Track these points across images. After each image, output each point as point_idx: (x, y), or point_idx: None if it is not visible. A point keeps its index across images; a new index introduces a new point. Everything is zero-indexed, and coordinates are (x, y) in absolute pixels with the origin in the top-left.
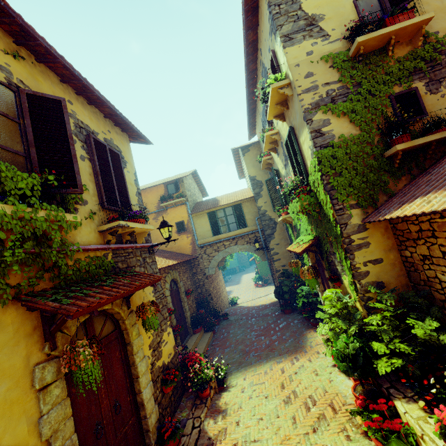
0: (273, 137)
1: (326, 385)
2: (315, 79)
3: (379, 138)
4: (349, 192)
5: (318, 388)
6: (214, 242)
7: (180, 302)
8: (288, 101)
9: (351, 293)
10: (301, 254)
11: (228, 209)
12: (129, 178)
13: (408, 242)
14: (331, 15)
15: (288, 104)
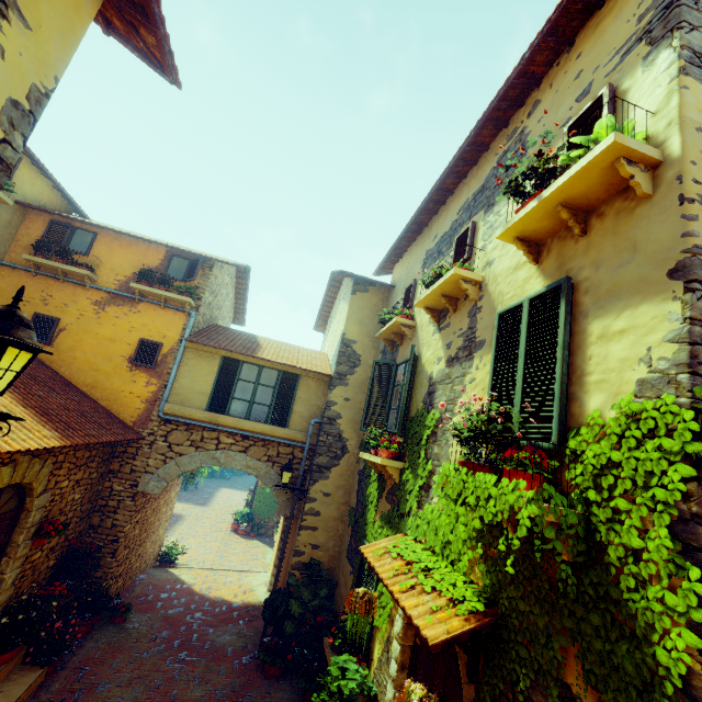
0: (465, 286)
1: None
2: None
3: None
4: None
5: None
6: (200, 424)
7: (0, 553)
8: (595, 214)
9: None
10: (434, 651)
11: (270, 373)
12: None
13: None
14: None
15: (589, 222)
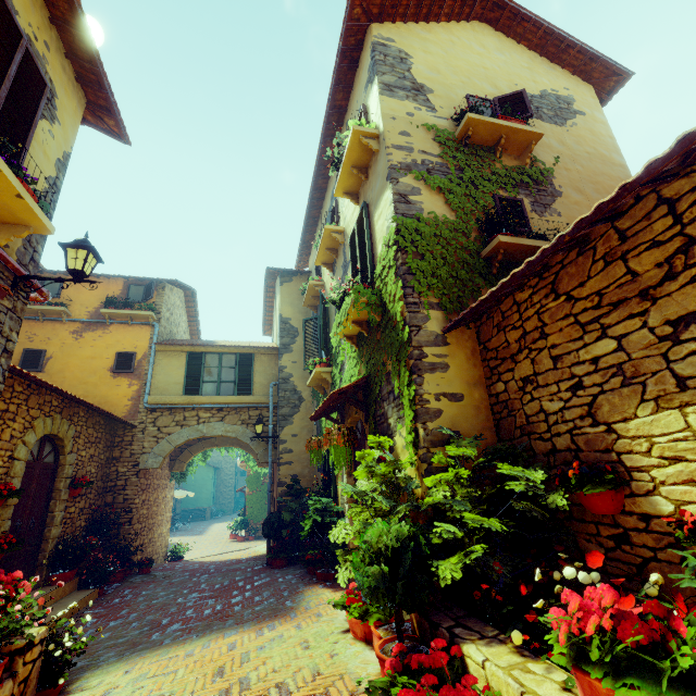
0: (335, 235)
1: (322, 663)
2: (411, 141)
3: (477, 235)
4: (431, 283)
5: (303, 669)
6: (180, 406)
7: (49, 497)
8: (369, 168)
9: (407, 450)
10: (335, 397)
11: (229, 357)
12: (46, 142)
13: (503, 365)
14: (441, 95)
15: (368, 172)
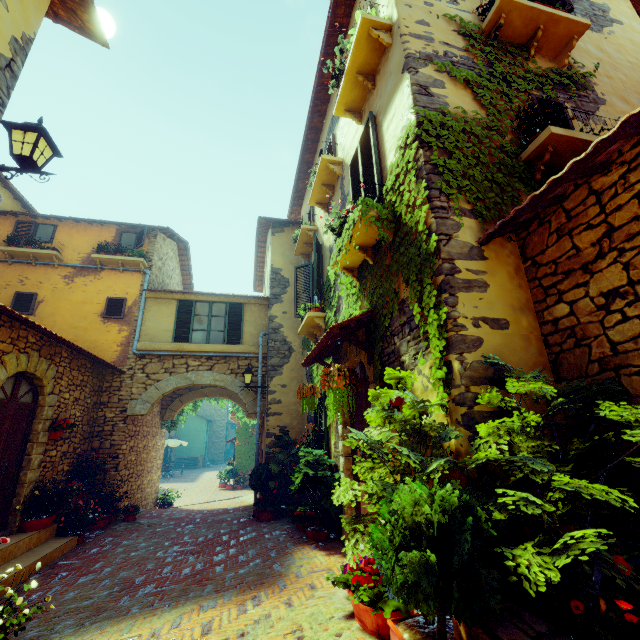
0: (332, 167)
1: None
2: (431, 31)
3: (513, 137)
4: (462, 185)
5: None
6: (169, 354)
7: (25, 439)
8: (377, 74)
9: (435, 390)
10: (335, 331)
11: (219, 306)
12: None
13: (566, 280)
14: None
15: (375, 80)
